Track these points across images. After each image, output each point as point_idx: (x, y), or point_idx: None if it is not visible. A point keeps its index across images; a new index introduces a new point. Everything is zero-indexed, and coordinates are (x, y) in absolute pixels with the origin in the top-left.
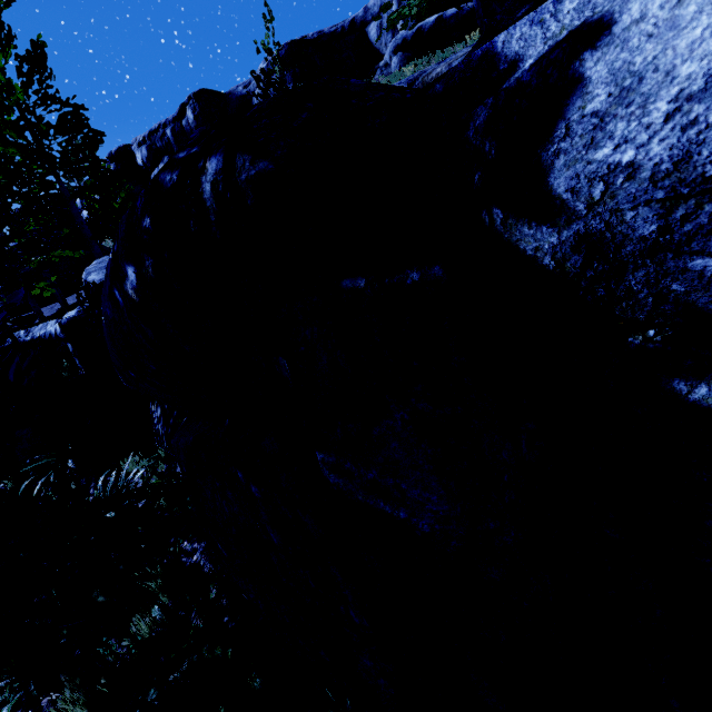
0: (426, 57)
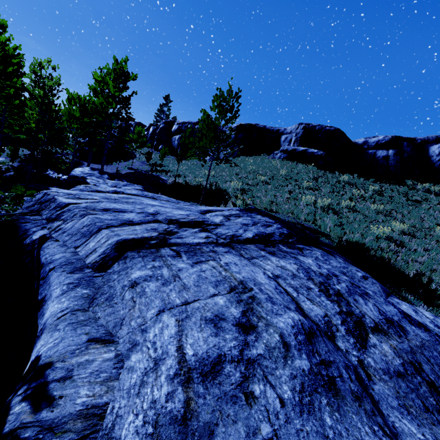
0: (290, 161)
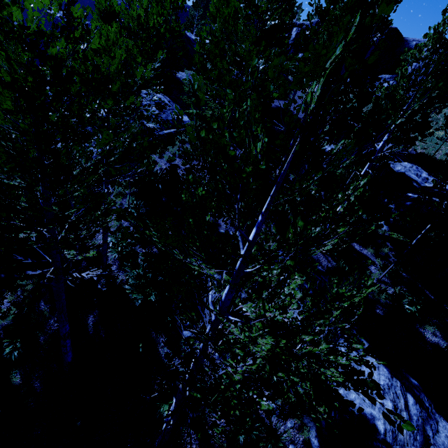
0: None
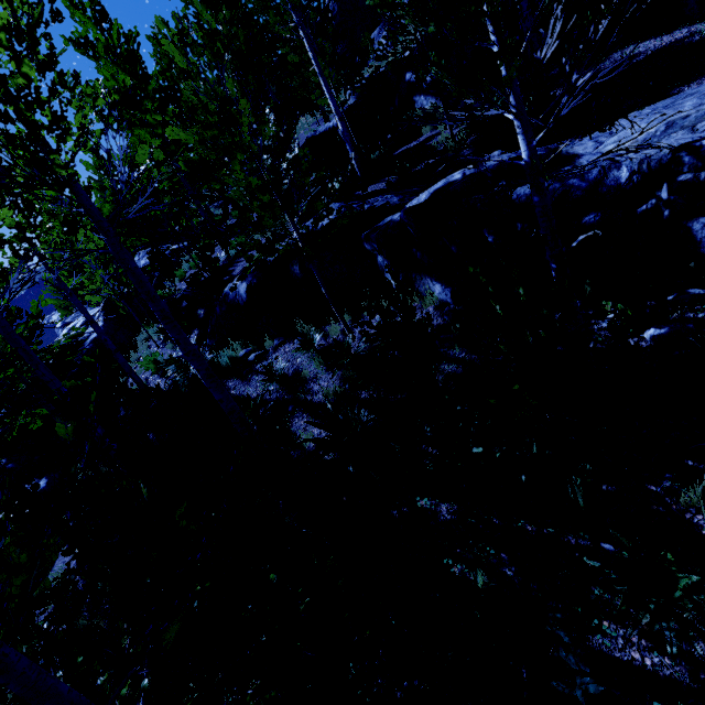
0: None
